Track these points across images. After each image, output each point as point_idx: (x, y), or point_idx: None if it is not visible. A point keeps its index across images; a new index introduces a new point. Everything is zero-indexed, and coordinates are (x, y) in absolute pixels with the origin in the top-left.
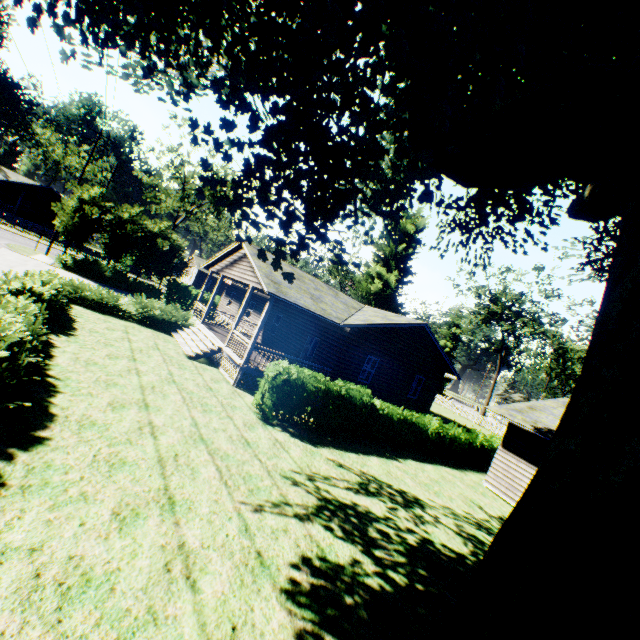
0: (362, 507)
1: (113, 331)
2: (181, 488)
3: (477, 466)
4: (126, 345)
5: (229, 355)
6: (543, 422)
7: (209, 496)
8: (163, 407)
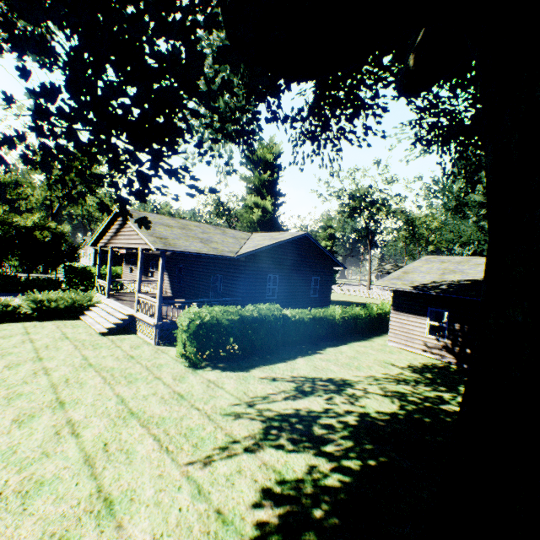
0: (303, 410)
1: (10, 338)
2: (117, 481)
3: (379, 331)
4: (28, 347)
5: (142, 318)
6: (417, 280)
7: (151, 474)
8: (82, 397)
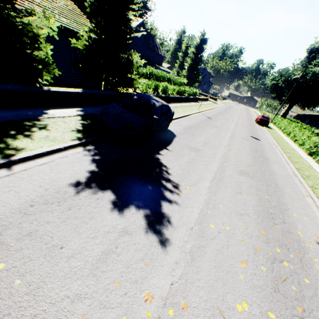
0: None
1: None
2: None
3: None
4: None
5: None
6: None
7: None
8: None
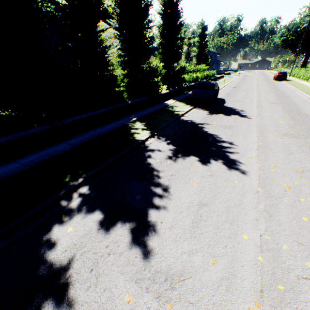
0: None
1: None
2: None
3: None
4: None
5: None
6: None
7: None
8: None
